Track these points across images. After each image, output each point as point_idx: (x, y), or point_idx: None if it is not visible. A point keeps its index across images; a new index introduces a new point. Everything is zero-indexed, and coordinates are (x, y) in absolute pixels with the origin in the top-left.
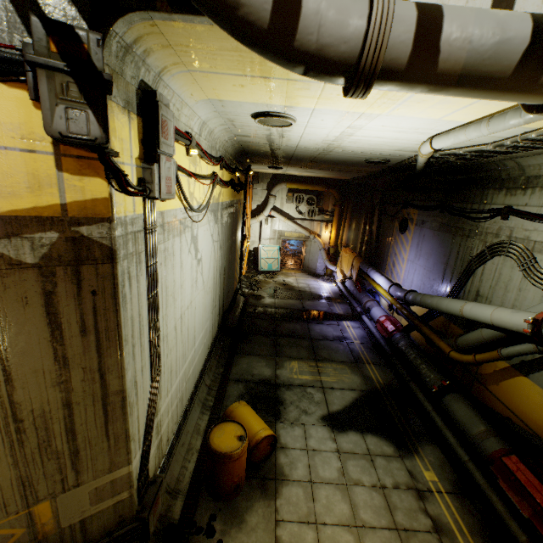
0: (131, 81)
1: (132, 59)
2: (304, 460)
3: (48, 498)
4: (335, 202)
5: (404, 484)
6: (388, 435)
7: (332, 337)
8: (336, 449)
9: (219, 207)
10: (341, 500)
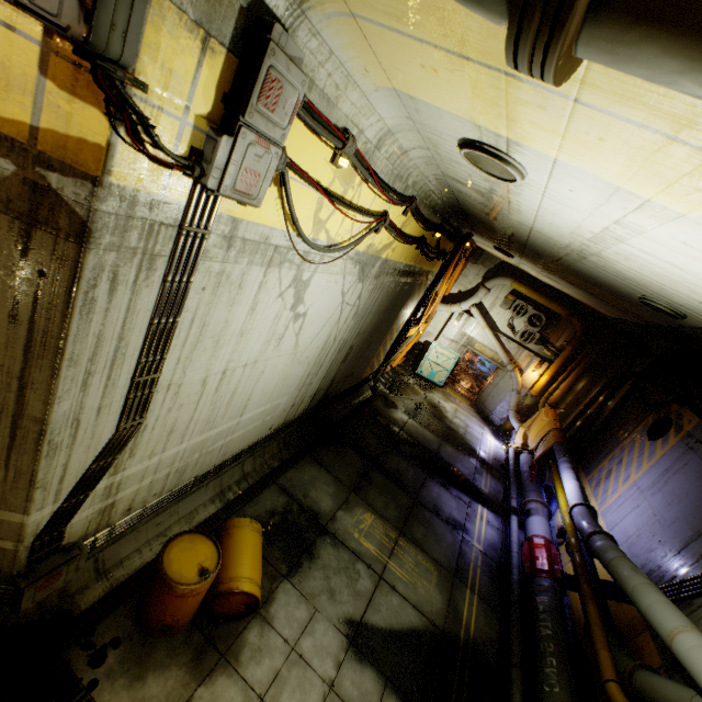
0: None
1: None
2: (277, 659)
3: None
4: (572, 338)
5: None
6: None
7: (447, 515)
8: (331, 680)
9: (377, 263)
10: None
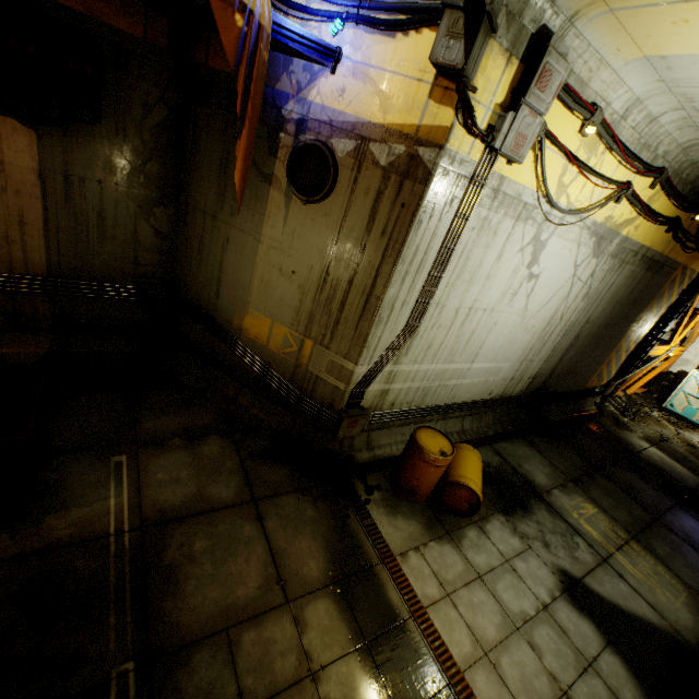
0: (528, 25)
1: (538, 1)
2: (492, 559)
3: (313, 341)
4: None
5: None
6: (654, 698)
7: None
8: (544, 602)
9: (615, 239)
10: (494, 623)
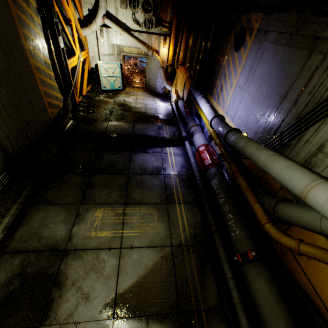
0: None
1: None
2: None
3: None
4: (174, 10)
5: None
6: (177, 322)
7: (151, 169)
8: None
9: None
10: None
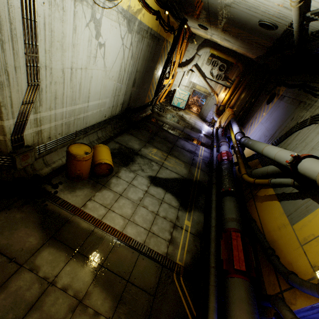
0: None
1: None
2: (124, 186)
3: None
4: (238, 74)
5: (170, 219)
6: (180, 199)
7: (187, 149)
8: (146, 190)
9: (136, 22)
10: (130, 208)
